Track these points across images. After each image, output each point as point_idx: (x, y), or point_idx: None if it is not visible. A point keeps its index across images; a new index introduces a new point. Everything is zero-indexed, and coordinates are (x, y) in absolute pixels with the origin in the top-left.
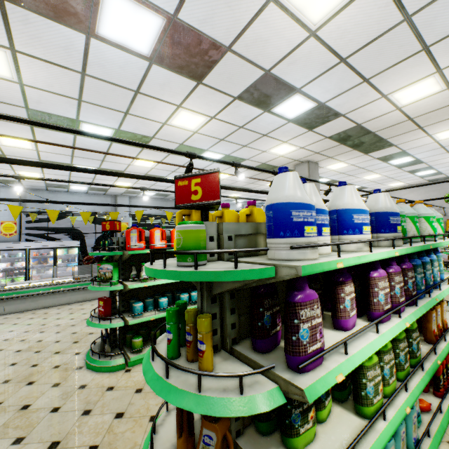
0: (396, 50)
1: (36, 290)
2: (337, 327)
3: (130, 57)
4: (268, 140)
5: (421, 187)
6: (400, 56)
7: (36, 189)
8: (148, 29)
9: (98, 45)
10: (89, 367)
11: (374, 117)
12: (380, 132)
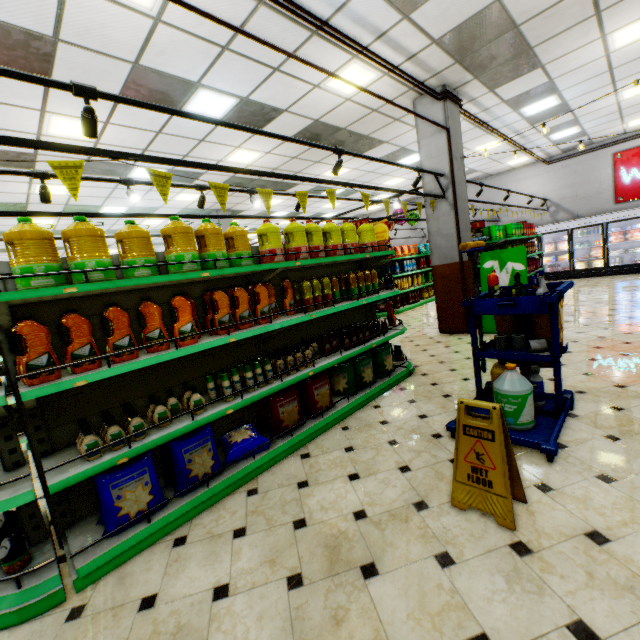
0: None
1: None
2: None
3: None
4: None
5: None
6: None
7: None
8: None
9: None
10: None
11: None
12: (153, 242)
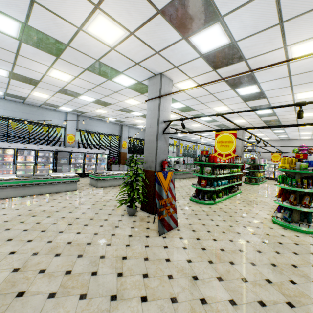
0: (311, 106)
1: (119, 176)
2: (312, 186)
3: (234, 94)
4: (239, 118)
5: (275, 142)
6: (310, 107)
7: (83, 116)
8: (251, 91)
9: (230, 91)
10: (202, 204)
11: (286, 118)
12: (282, 122)
